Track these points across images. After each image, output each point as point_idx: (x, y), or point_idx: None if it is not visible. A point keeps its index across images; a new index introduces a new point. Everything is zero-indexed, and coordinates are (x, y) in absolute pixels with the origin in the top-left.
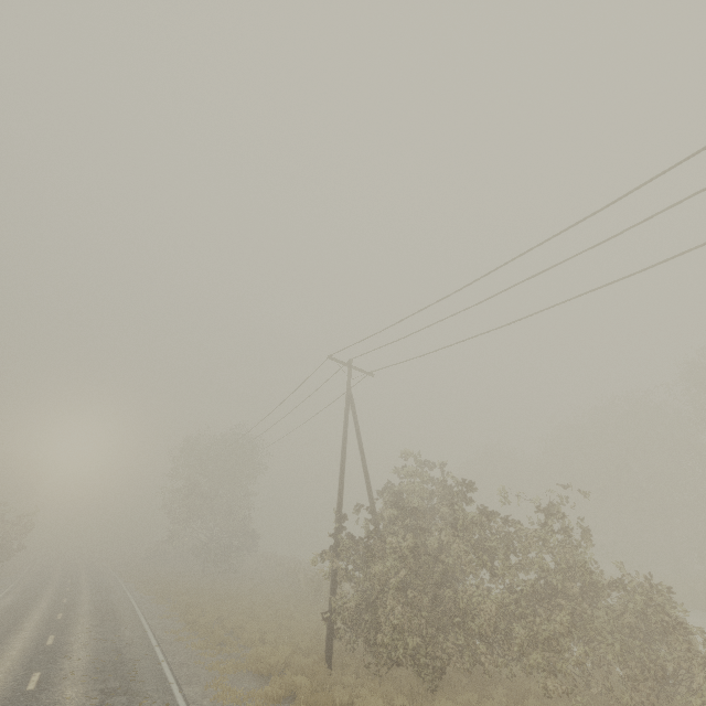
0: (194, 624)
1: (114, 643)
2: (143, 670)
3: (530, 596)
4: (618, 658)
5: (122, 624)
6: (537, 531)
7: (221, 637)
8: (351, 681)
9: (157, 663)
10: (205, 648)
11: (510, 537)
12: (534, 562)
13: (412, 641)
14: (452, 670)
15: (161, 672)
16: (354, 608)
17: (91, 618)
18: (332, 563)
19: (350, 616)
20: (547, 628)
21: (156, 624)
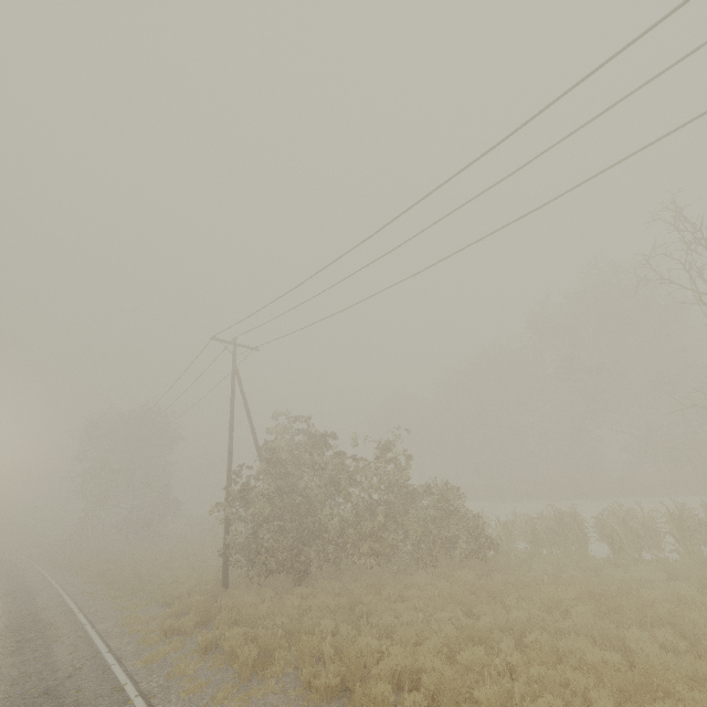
0: (112, 584)
1: (29, 611)
2: (59, 622)
3: (367, 509)
4: (420, 537)
5: (38, 597)
6: (372, 463)
7: (135, 586)
8: (240, 592)
9: (72, 615)
10: (121, 597)
11: (358, 470)
12: (373, 485)
13: (281, 555)
14: (318, 569)
15: (76, 620)
16: (244, 541)
17: (3, 598)
18: (224, 511)
19: (241, 548)
20: (371, 527)
21: (73, 591)
